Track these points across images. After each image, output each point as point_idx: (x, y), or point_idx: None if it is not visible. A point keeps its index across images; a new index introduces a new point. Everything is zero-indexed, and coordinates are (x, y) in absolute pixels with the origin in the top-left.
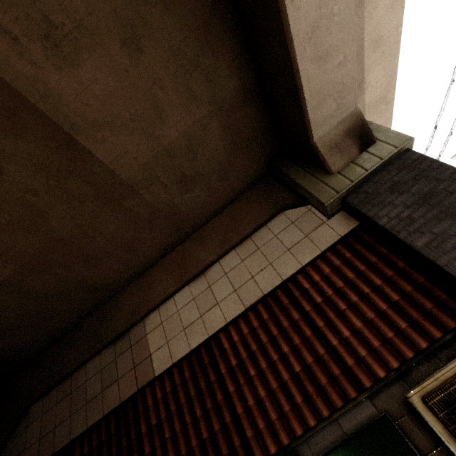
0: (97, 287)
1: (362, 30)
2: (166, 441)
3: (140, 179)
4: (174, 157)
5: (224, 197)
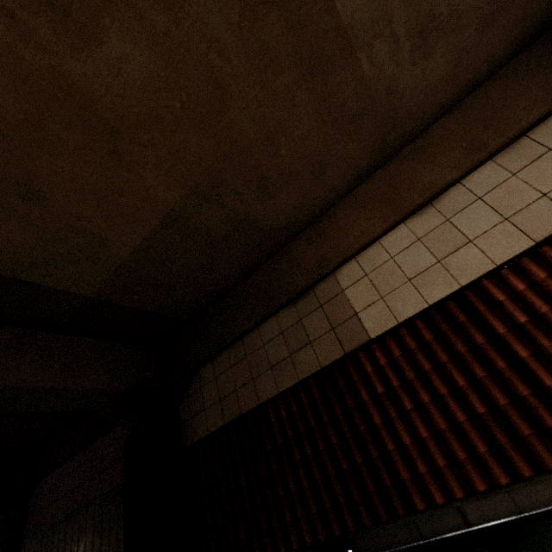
0: (266, 233)
1: None
2: (408, 412)
3: (365, 21)
4: None
5: (470, 72)
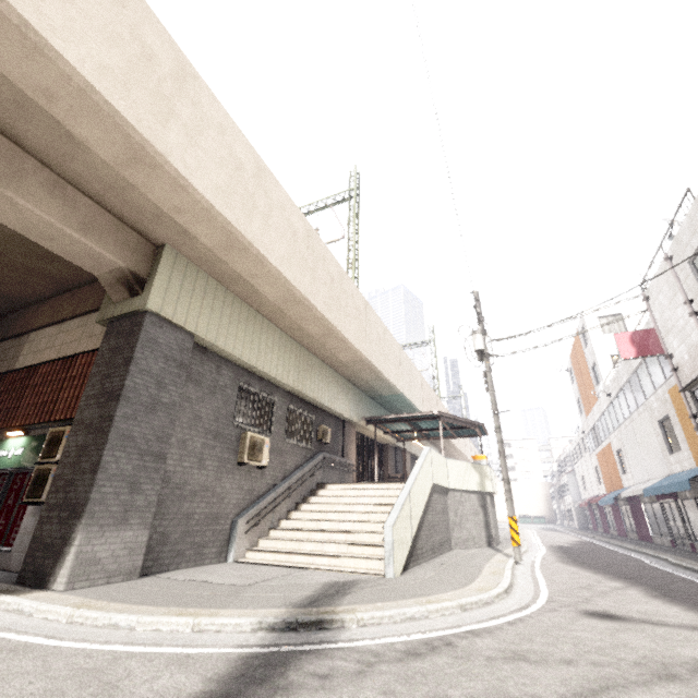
0: (10, 297)
1: (150, 201)
2: None
3: (1, 248)
4: (20, 243)
5: (89, 274)
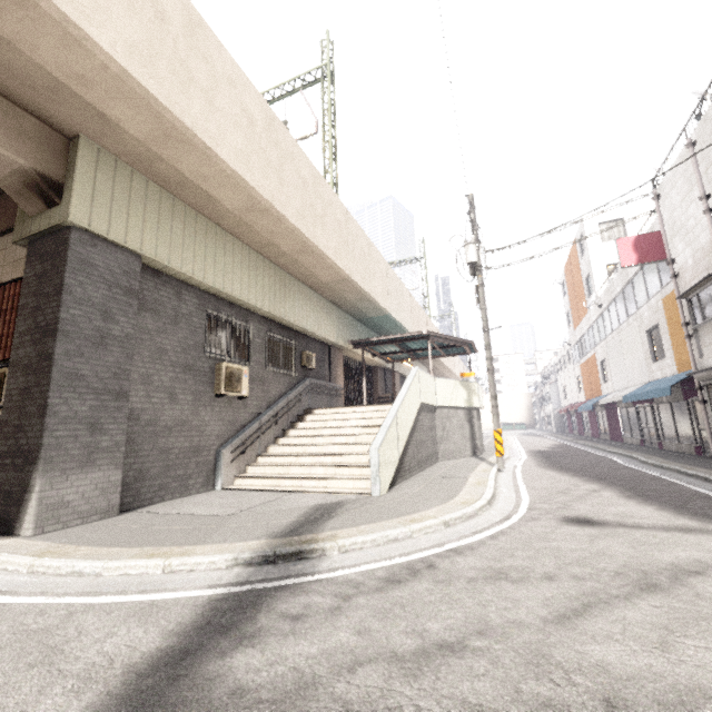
0: None
1: (39, 66)
2: None
3: None
4: None
5: None
